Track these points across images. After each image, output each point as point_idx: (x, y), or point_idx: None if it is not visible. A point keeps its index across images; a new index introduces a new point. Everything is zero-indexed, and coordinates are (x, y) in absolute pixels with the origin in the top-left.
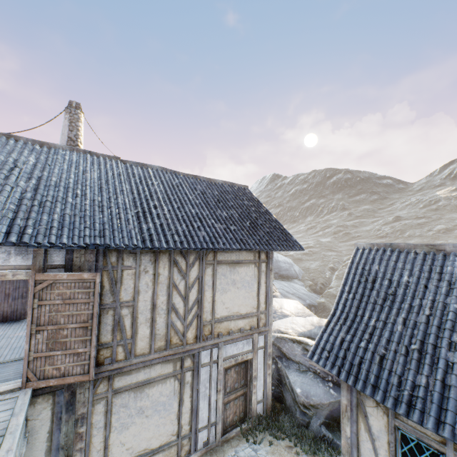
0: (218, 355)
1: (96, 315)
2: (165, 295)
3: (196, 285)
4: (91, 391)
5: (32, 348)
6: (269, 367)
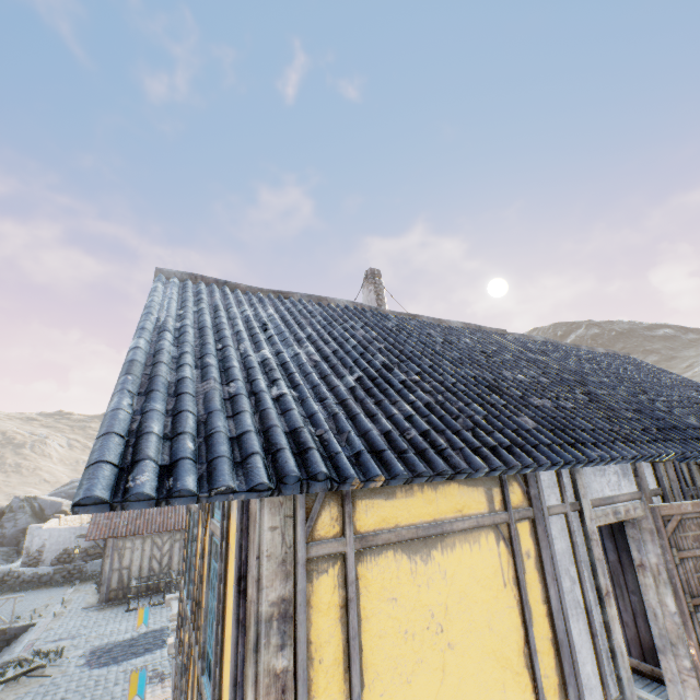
0: None
1: None
2: None
3: None
4: None
5: (699, 641)
6: None
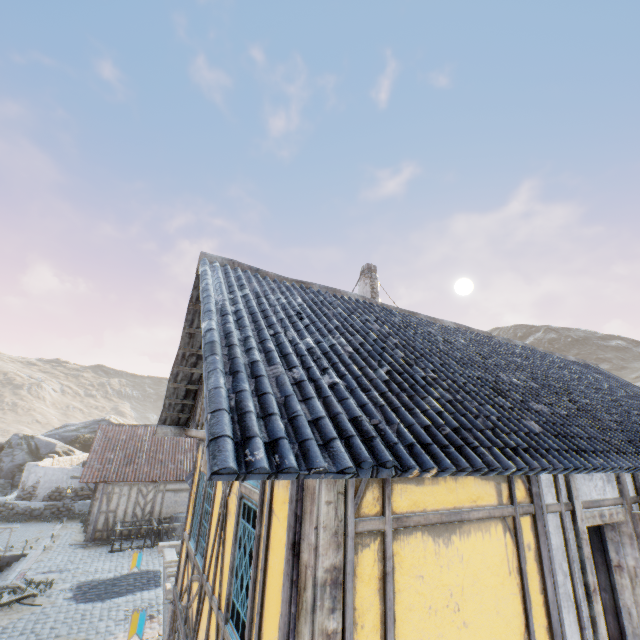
0: None
1: None
2: None
3: None
4: None
5: None
6: None
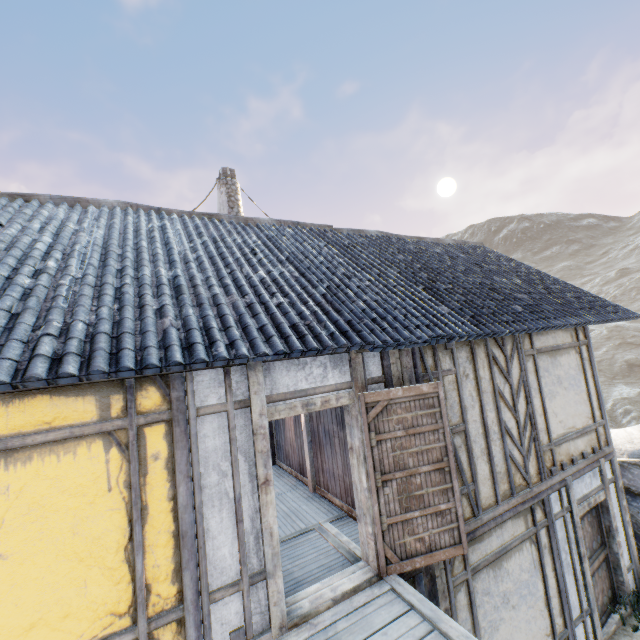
0: (568, 499)
1: (449, 448)
2: (492, 411)
3: (521, 390)
4: (448, 573)
5: (382, 511)
6: (625, 511)
